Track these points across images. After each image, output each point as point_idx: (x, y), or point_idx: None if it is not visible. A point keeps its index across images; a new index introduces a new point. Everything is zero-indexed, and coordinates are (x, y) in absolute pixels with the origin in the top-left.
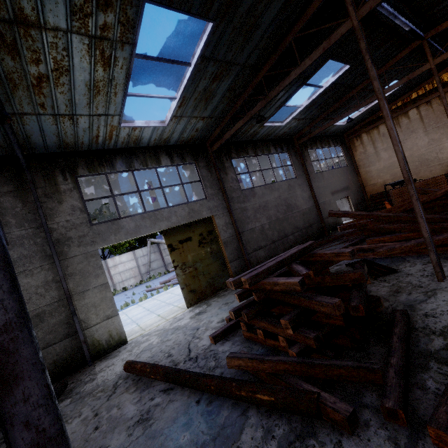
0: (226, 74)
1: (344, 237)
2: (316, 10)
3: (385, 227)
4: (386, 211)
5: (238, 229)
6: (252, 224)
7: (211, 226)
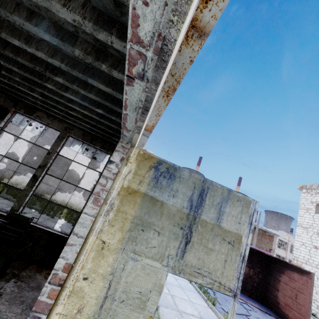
0: None
1: None
2: None
3: None
4: None
5: None
6: None
7: None
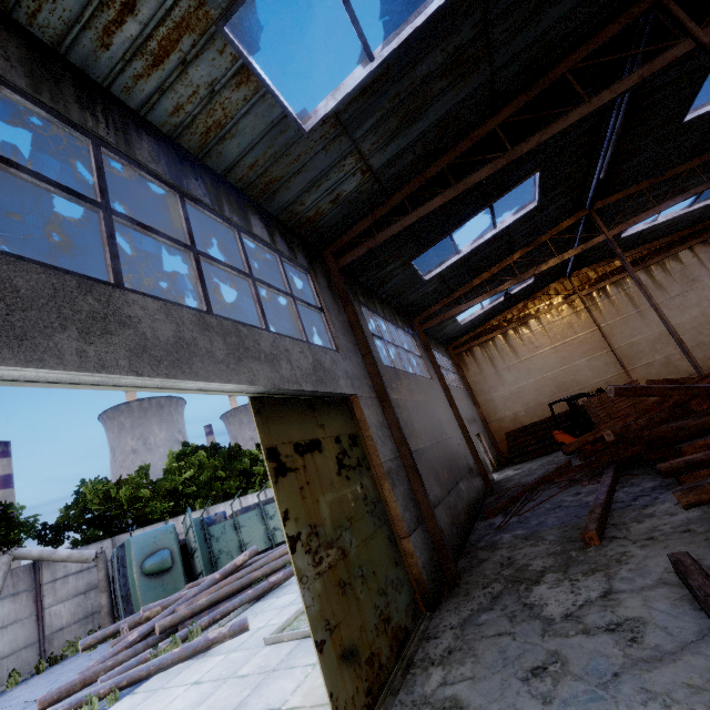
0: (466, 74)
1: (555, 480)
2: (614, 36)
3: (688, 423)
4: (639, 411)
5: (406, 440)
6: (414, 440)
7: (351, 423)
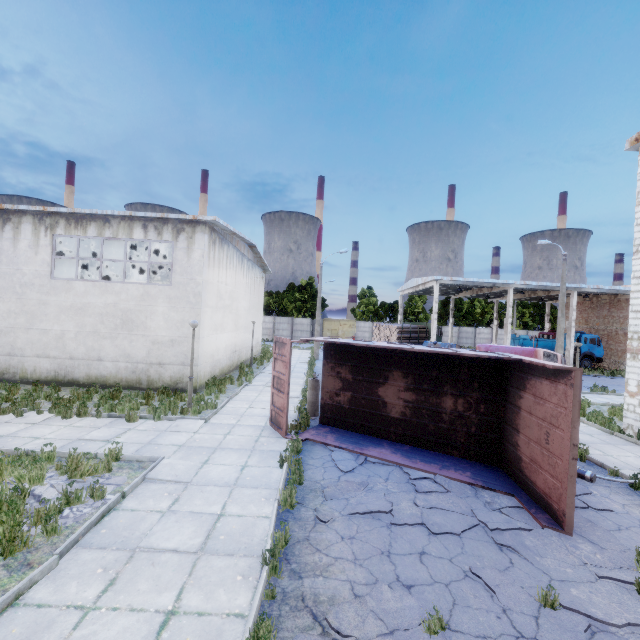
0: None
1: None
2: None
3: None
4: None
5: None
6: None
7: None
